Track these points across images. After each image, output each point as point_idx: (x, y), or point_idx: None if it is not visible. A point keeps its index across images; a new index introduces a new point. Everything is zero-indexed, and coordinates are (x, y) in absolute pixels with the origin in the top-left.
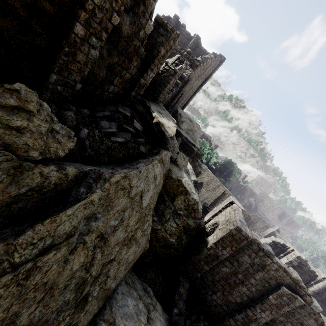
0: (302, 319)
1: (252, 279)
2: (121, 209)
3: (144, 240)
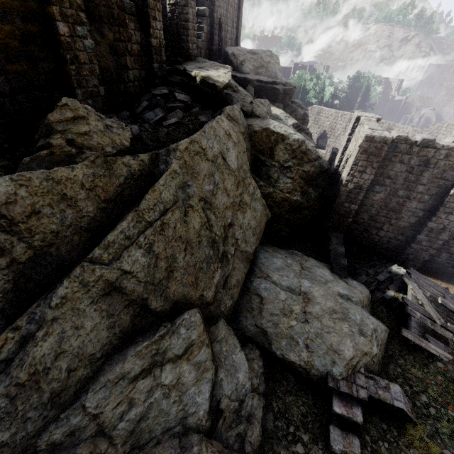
0: None
1: (419, 186)
2: (208, 173)
3: (259, 205)
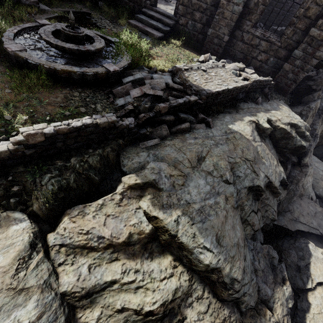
0: None
1: None
2: None
3: None
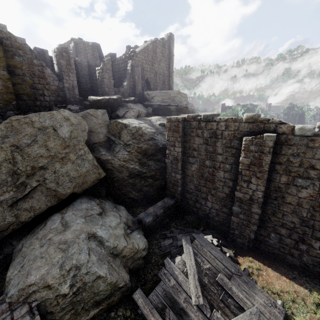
0: (306, 161)
1: (218, 156)
2: (31, 134)
3: (88, 164)
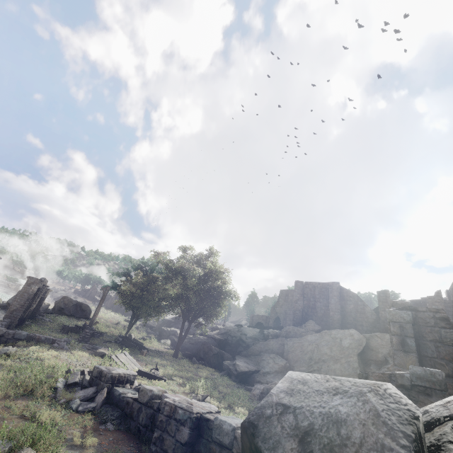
0: None
1: None
2: (327, 340)
3: (352, 370)
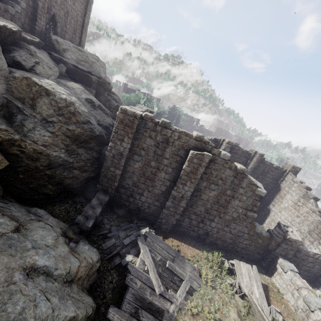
0: (220, 174)
1: (164, 160)
2: None
3: None
